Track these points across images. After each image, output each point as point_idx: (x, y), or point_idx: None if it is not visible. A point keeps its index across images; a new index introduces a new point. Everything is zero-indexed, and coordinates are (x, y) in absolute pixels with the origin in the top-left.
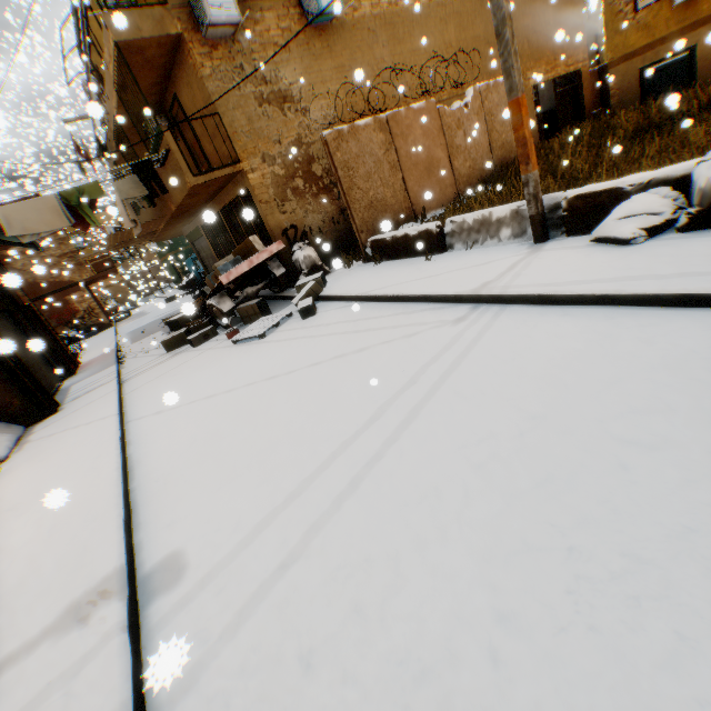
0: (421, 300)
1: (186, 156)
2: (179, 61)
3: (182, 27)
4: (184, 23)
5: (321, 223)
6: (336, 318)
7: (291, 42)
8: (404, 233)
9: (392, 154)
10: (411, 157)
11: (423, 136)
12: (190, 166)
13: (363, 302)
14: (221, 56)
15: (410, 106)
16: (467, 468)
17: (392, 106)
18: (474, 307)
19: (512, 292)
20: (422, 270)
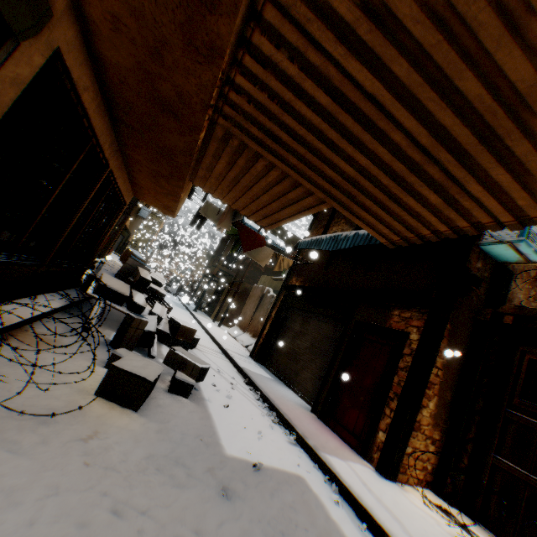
0: None
1: None
2: None
3: None
4: None
5: None
6: None
7: None
8: None
9: None
10: None
11: None
12: None
13: None
14: None
15: None
16: None
17: None
18: None
19: None
20: None
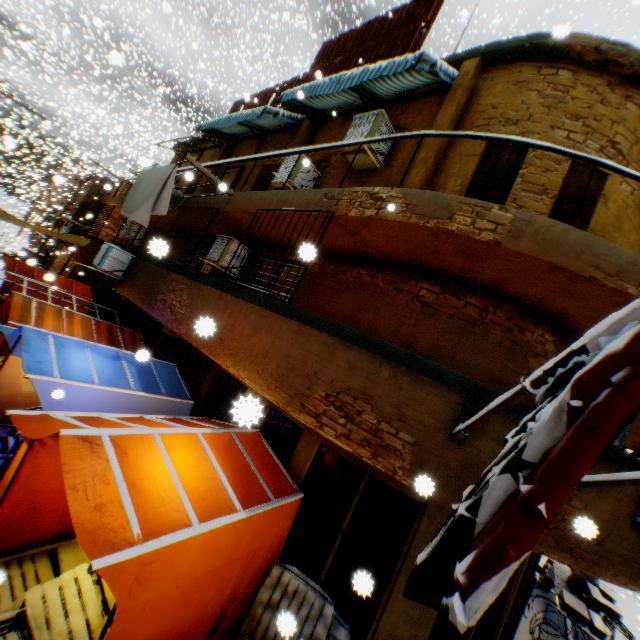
0: None
1: None
2: None
3: None
4: None
5: None
6: None
7: None
8: None
9: None
10: None
11: None
12: None
13: None
14: None
15: None
16: None
17: None
18: None
19: None
20: None
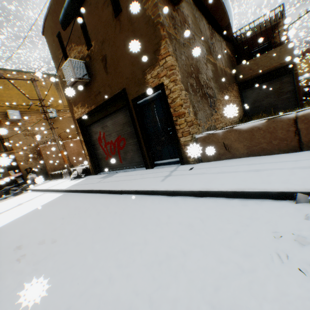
0: (39, 190)
1: (2, 143)
2: (1, 124)
3: (2, 118)
4: (3, 117)
5: (42, 167)
6: (21, 195)
7: (40, 122)
8: (55, 173)
9: (64, 151)
10: (72, 151)
11: (77, 146)
12: (3, 146)
13: (33, 191)
14: (14, 124)
15: (72, 139)
16: None
17: (75, 136)
18: (42, 192)
19: (46, 189)
20: (50, 183)
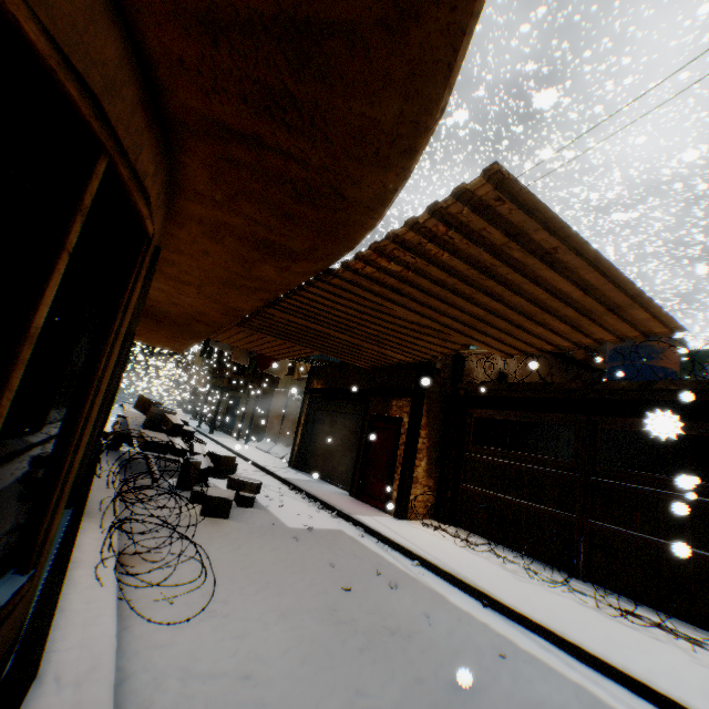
0: None
1: None
2: None
3: None
4: None
5: None
6: None
7: None
8: None
9: None
10: None
11: None
12: None
13: None
14: None
15: None
16: None
17: None
18: None
19: None
20: None
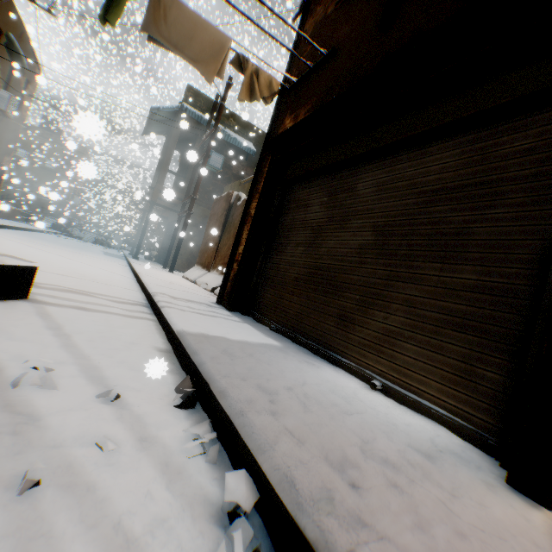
0: None
1: None
2: None
3: None
4: None
5: None
6: None
7: None
8: None
9: None
10: None
11: None
12: None
13: None
14: None
15: None
16: (67, 248)
17: None
18: None
19: None
20: None
